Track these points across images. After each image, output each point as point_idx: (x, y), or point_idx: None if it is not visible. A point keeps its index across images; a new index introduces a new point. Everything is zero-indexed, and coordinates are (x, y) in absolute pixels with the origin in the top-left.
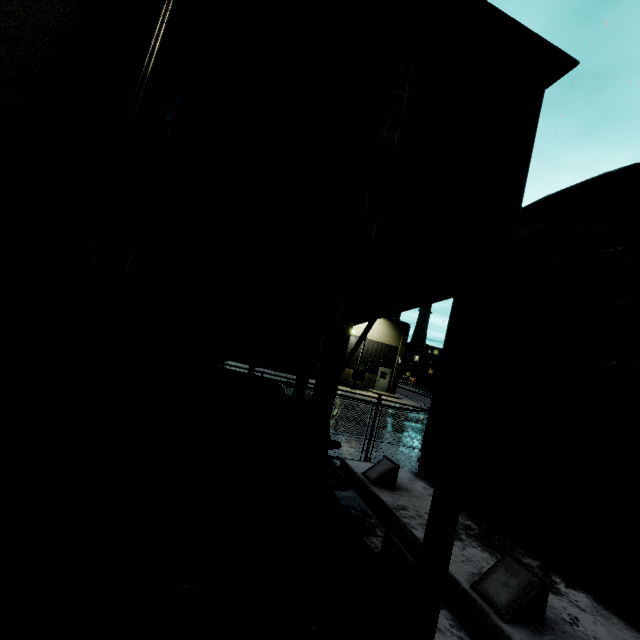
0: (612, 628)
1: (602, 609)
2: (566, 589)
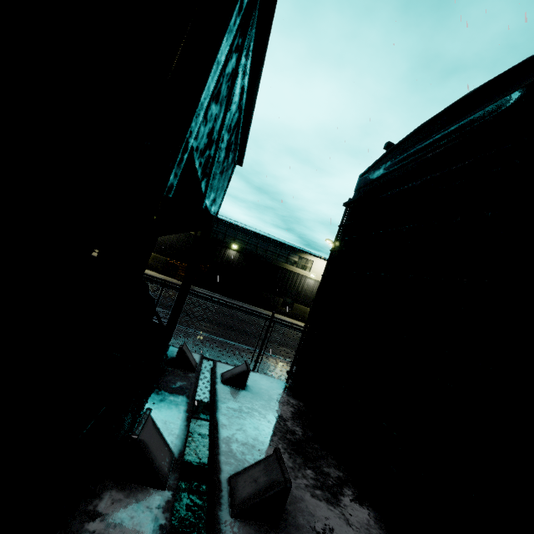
0: None
1: (376, 528)
2: (349, 502)
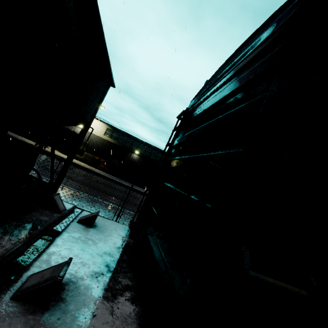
0: None
1: (133, 318)
2: (124, 300)
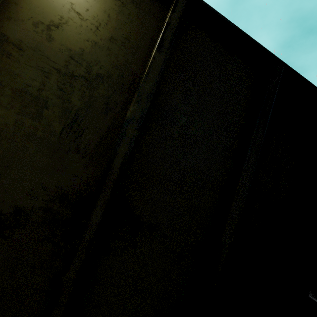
0: None
1: None
2: None
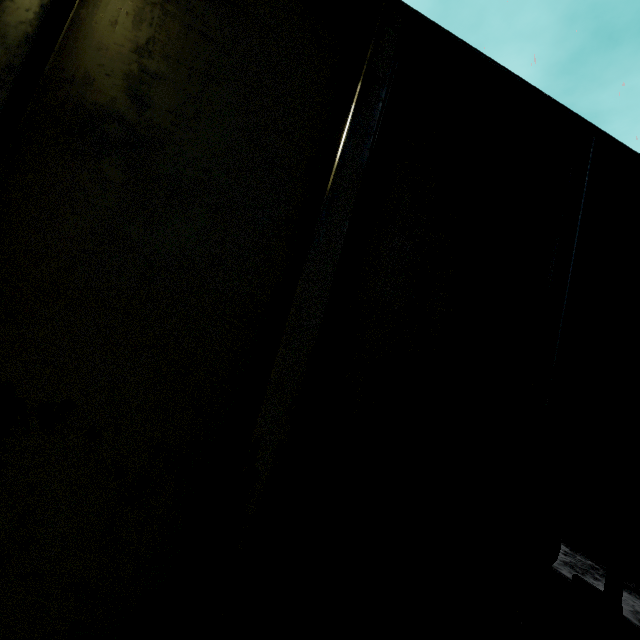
0: None
1: None
2: None
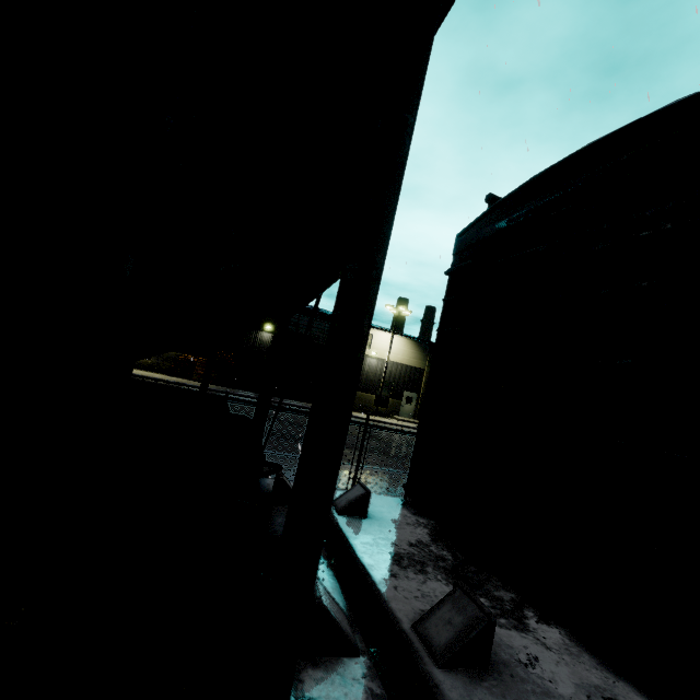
0: (578, 668)
1: (574, 646)
2: (536, 624)
